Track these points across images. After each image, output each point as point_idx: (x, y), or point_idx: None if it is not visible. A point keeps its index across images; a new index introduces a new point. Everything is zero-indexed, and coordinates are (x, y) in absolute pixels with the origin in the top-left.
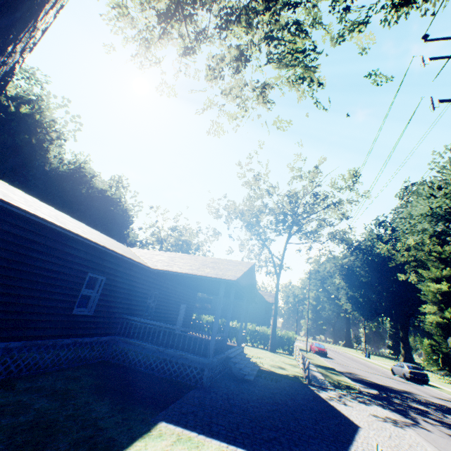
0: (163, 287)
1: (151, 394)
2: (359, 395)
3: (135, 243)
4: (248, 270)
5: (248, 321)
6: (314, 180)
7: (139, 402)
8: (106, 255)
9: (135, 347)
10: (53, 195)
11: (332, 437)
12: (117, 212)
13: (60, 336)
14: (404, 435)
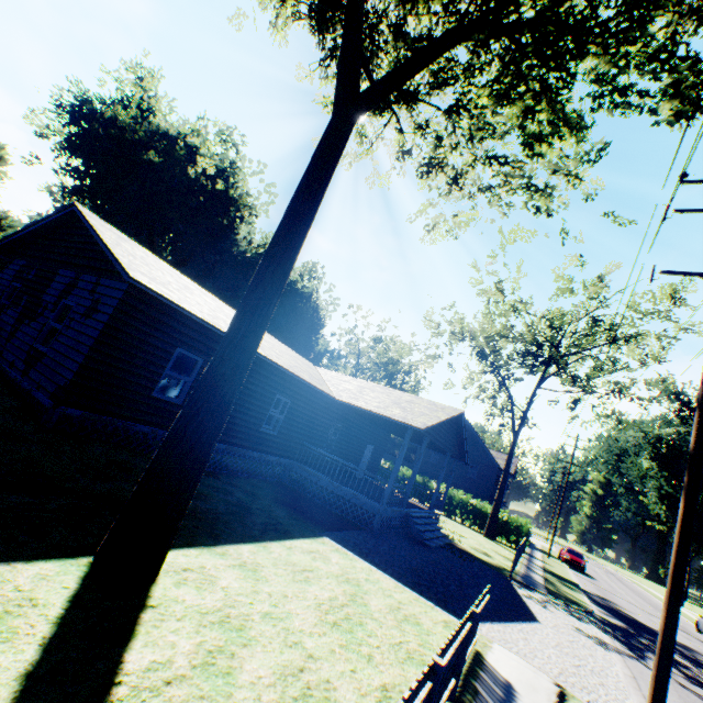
0: (347, 420)
1: (321, 519)
2: (580, 612)
3: (324, 354)
4: (456, 418)
5: (466, 491)
6: (597, 296)
7: (310, 519)
8: (294, 379)
9: (311, 476)
10: (238, 285)
11: (492, 611)
12: (306, 311)
13: (250, 448)
14: (596, 650)
